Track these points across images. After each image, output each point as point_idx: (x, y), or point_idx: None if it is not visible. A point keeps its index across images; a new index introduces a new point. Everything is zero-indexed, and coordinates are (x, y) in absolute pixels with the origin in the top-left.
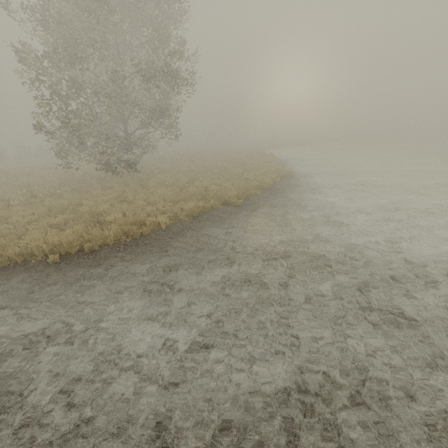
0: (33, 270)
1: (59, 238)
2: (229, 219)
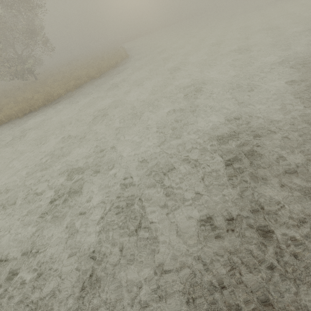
0: (15, 121)
1: (18, 107)
2: (93, 84)
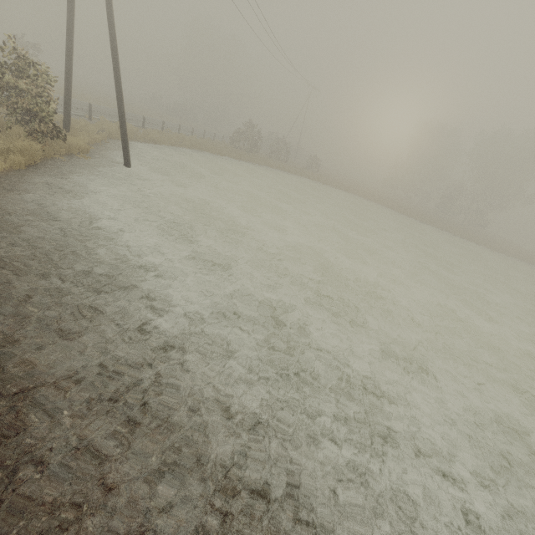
0: None
1: None
2: None
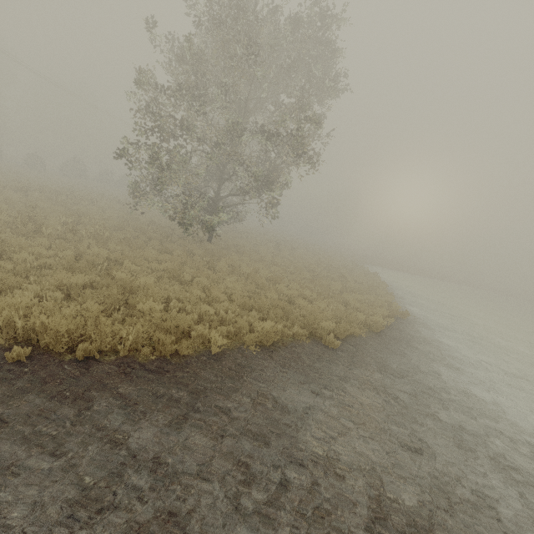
0: None
1: (47, 320)
2: (317, 373)
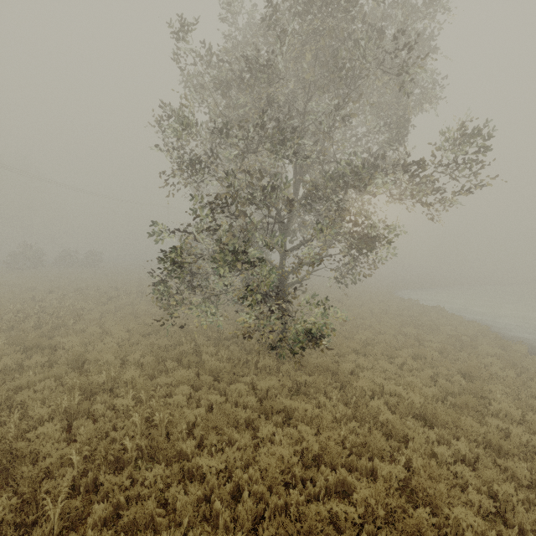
0: None
1: None
2: None
